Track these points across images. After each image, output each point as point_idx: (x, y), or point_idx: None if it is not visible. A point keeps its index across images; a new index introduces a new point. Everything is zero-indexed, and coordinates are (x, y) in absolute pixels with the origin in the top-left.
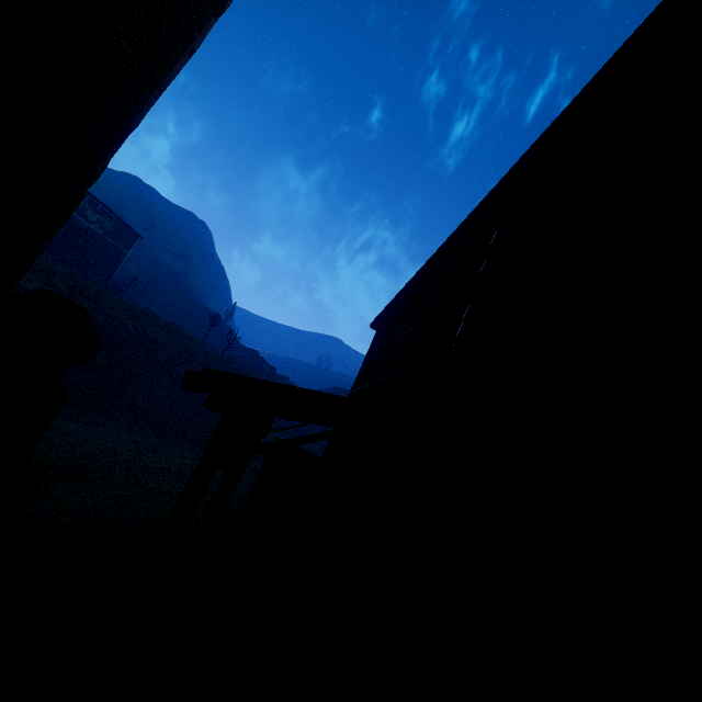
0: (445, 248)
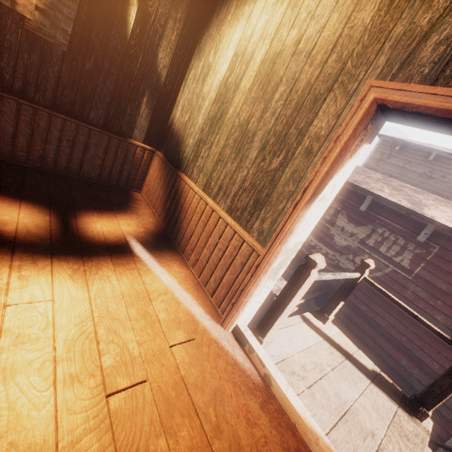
0: (346, 184)
